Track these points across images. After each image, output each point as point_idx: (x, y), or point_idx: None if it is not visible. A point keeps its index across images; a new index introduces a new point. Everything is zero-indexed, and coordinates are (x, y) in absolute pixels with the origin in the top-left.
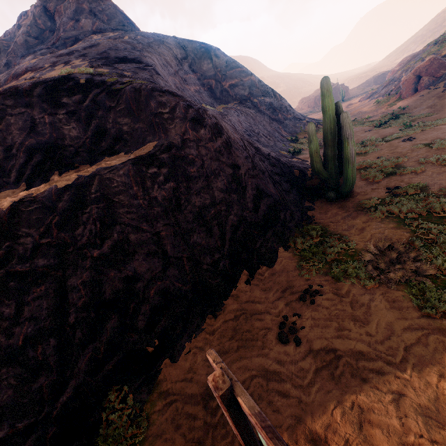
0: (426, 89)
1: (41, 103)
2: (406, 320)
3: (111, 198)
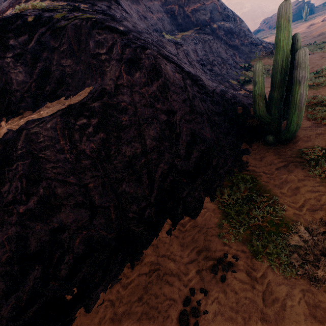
0: None
1: None
2: None
3: (37, 154)
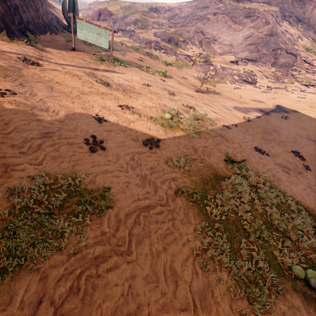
0: (102, 22)
1: None
2: (90, 48)
3: None
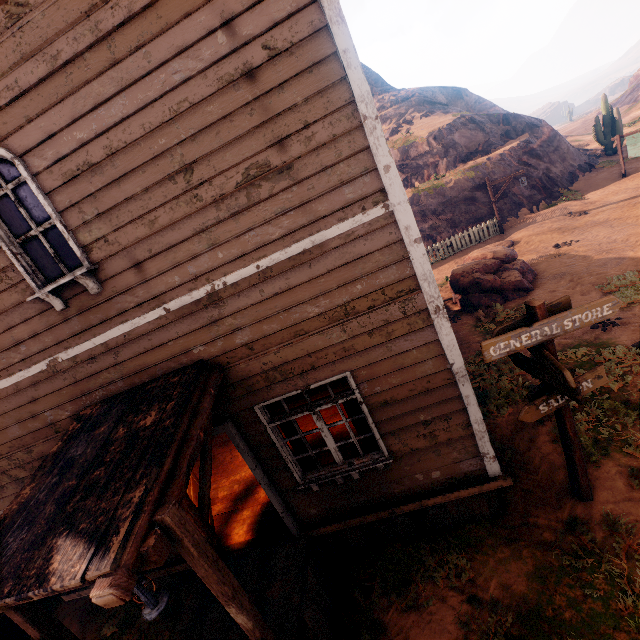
0: None
1: (469, 127)
2: None
3: (531, 149)
